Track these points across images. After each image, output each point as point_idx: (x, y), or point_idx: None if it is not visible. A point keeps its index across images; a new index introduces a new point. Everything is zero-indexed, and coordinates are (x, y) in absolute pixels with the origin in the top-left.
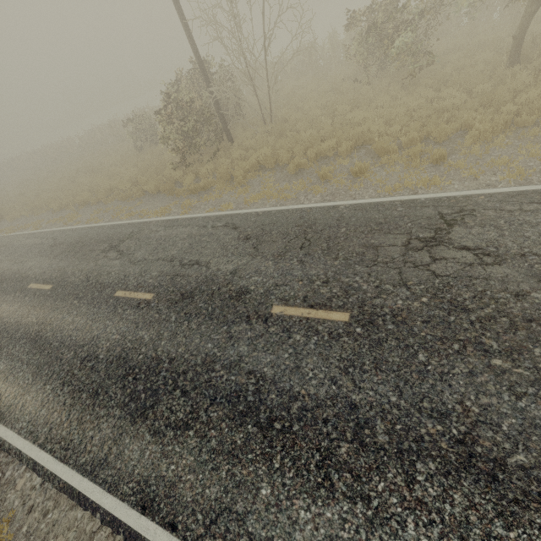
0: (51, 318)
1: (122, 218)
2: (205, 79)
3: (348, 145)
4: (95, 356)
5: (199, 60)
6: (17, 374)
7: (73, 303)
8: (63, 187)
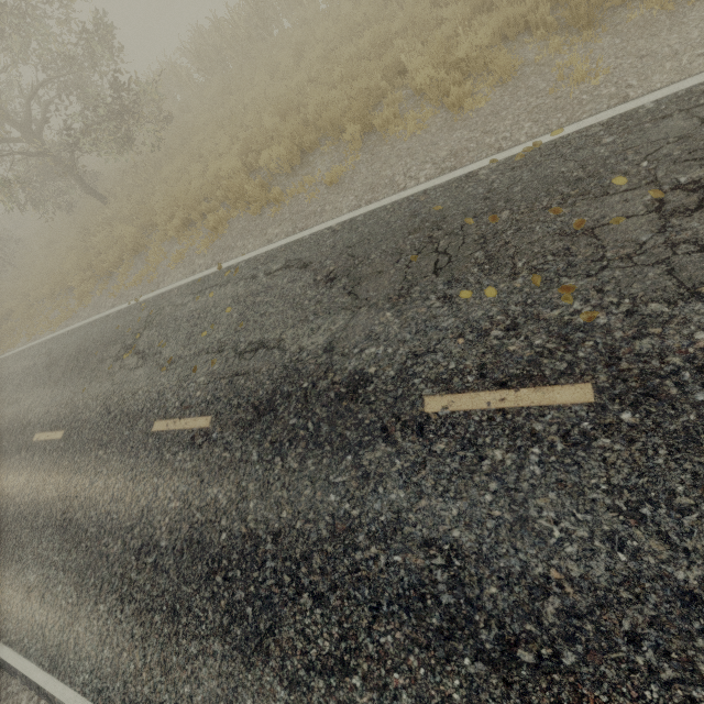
0: None
1: None
2: None
3: (20, 302)
4: None
5: None
6: None
7: None
8: None
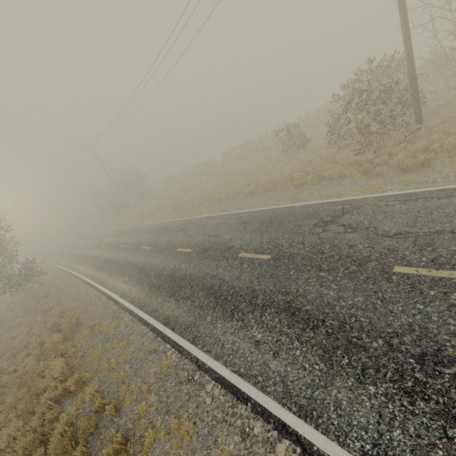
0: (297, 288)
1: (309, 199)
2: (410, 61)
3: None
4: (446, 357)
5: (408, 43)
6: (291, 352)
7: (319, 274)
8: (220, 185)
